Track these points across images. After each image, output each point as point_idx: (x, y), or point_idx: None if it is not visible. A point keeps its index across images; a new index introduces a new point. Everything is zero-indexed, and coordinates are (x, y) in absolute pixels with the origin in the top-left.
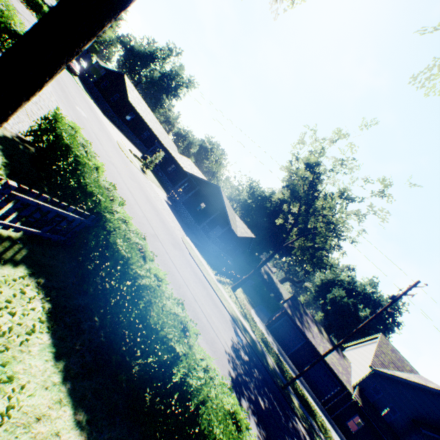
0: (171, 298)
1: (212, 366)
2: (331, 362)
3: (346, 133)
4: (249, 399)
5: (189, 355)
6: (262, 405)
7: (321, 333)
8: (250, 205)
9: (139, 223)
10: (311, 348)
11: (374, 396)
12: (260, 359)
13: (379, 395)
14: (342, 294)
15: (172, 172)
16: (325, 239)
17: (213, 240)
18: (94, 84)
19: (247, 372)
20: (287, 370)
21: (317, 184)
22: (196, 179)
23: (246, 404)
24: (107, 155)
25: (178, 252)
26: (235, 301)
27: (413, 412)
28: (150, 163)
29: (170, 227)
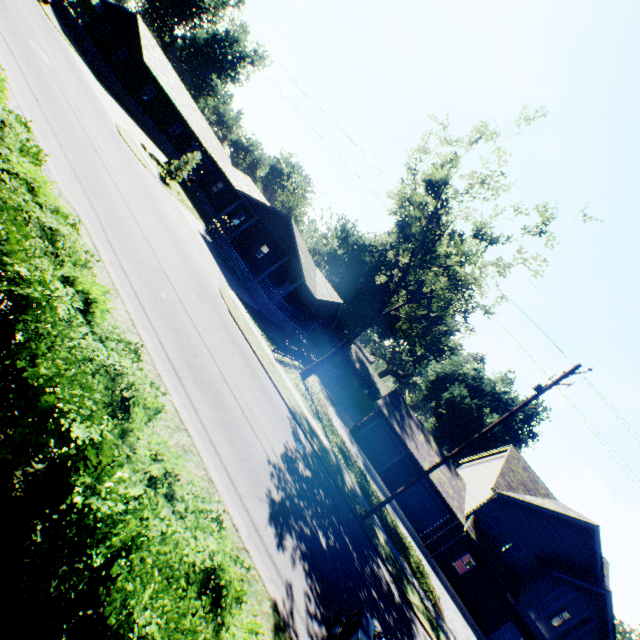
0: (111, 340)
1: (190, 476)
2: (438, 483)
3: (495, 133)
4: (301, 534)
5: (104, 448)
6: (324, 543)
7: (429, 444)
8: (341, 258)
9: (130, 245)
10: (413, 463)
11: (493, 528)
12: (331, 475)
13: (500, 527)
14: (463, 393)
15: (219, 193)
16: (446, 303)
17: (276, 302)
18: (85, 30)
19: (305, 493)
20: (374, 492)
21: (442, 215)
22: (253, 204)
23: (292, 543)
24: (84, 132)
25: (206, 307)
26: (303, 392)
27: (543, 548)
28: (178, 171)
29: (199, 269)
